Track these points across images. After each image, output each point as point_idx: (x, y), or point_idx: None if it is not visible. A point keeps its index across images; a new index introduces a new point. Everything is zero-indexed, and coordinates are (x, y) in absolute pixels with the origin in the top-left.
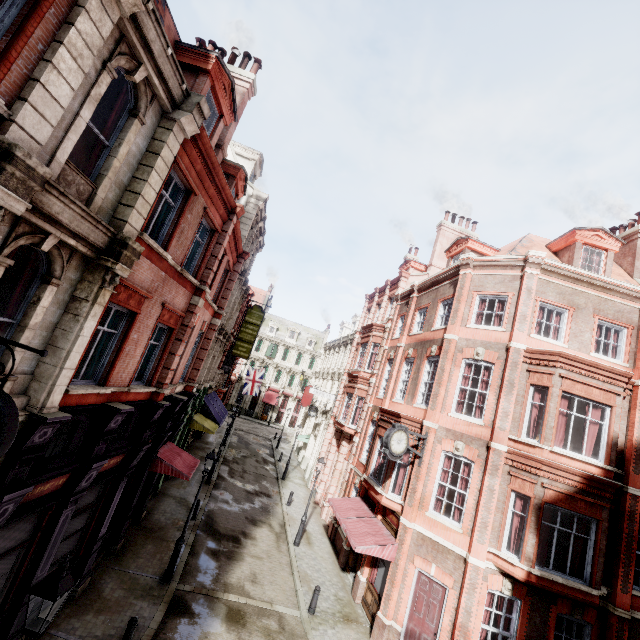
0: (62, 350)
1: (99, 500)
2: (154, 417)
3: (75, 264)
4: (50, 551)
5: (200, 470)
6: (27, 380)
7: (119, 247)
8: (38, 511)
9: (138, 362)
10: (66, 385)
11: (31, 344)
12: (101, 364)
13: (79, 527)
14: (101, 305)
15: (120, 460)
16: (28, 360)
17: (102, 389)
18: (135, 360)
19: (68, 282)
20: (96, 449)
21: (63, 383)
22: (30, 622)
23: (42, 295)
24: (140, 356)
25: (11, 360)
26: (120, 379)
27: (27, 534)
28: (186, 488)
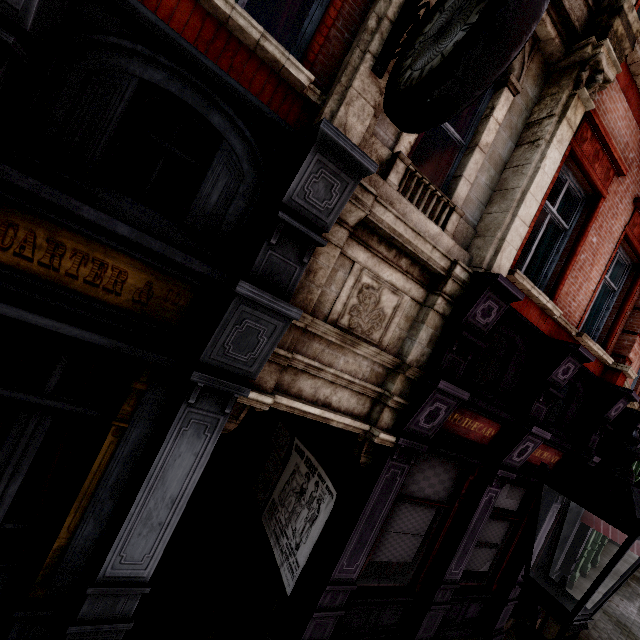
0: (514, 189)
1: (519, 515)
2: (609, 411)
3: (533, 73)
4: (466, 542)
5: (639, 595)
6: (468, 235)
7: (605, 18)
8: (457, 466)
9: (592, 294)
10: (515, 250)
11: (477, 181)
12: (542, 275)
13: (494, 540)
14: (568, 129)
15: (553, 462)
16: (471, 206)
17: (550, 300)
18: (588, 287)
19: (523, 100)
20: (534, 406)
21: (512, 243)
22: (532, 572)
23: (496, 102)
24: (595, 285)
25: (457, 189)
26: (567, 309)
27: (444, 493)
28: (622, 609)
